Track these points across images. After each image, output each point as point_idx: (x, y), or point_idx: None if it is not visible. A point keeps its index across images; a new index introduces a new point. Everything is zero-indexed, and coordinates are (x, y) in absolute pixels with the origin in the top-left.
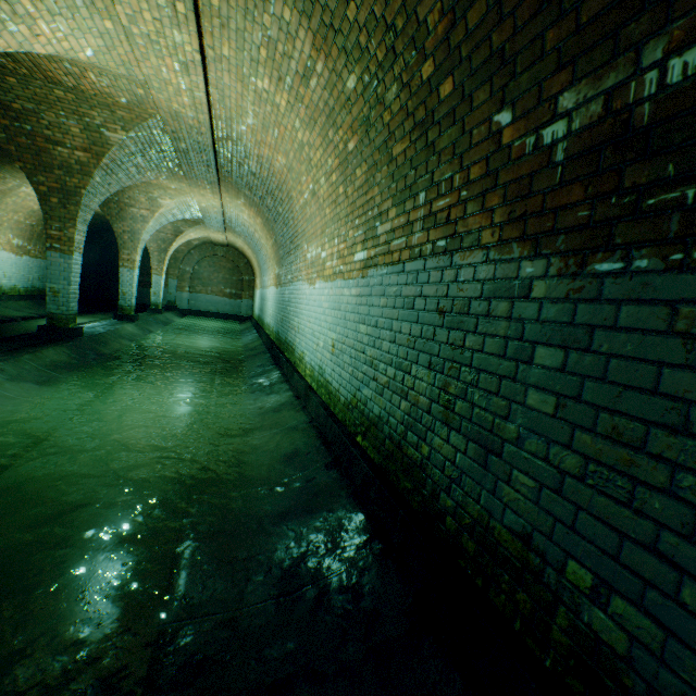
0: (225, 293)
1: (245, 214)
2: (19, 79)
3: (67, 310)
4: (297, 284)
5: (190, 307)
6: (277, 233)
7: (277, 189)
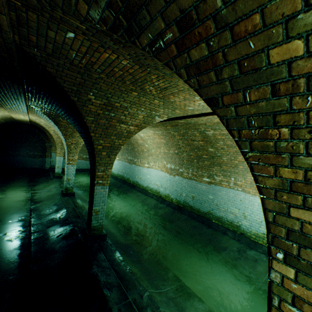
0: (83, 157)
1: (144, 134)
2: (139, 94)
3: (102, 221)
4: (231, 190)
5: (63, 167)
6: (186, 152)
7: (224, 144)
